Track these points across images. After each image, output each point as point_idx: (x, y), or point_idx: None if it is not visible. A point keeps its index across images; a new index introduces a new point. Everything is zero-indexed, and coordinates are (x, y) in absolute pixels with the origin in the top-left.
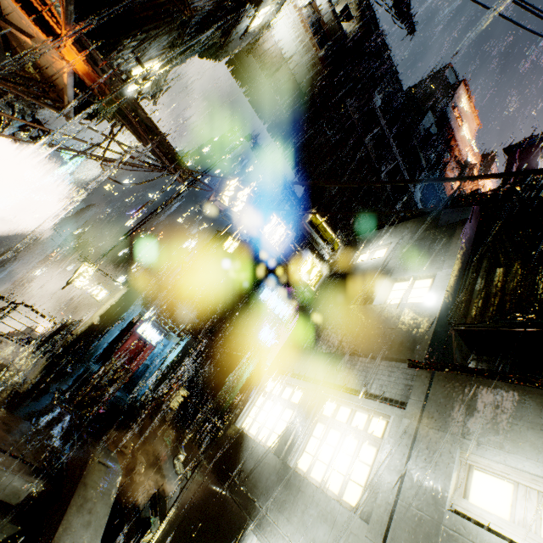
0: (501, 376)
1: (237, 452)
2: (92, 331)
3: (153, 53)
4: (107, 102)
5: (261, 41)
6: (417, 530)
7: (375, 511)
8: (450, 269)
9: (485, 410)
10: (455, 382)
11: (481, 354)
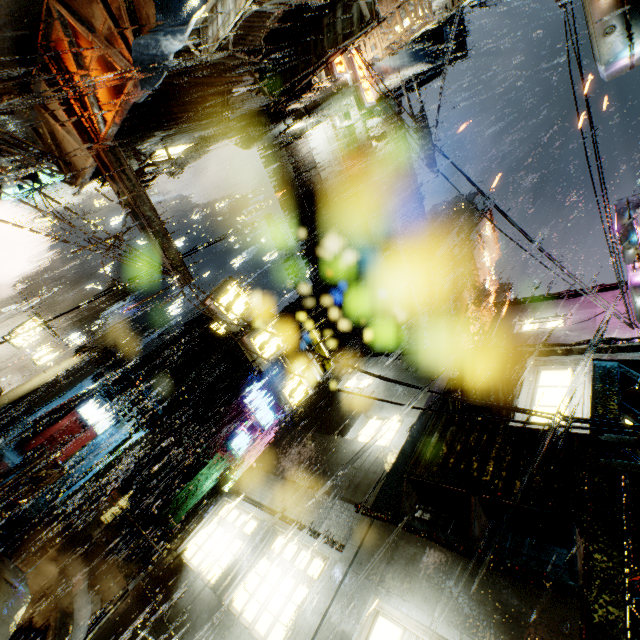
0: (416, 531)
1: (173, 584)
2: (20, 405)
3: (182, 142)
4: (124, 202)
5: (297, 142)
6: None
7: None
8: (415, 418)
9: (401, 560)
10: (387, 531)
11: (427, 504)
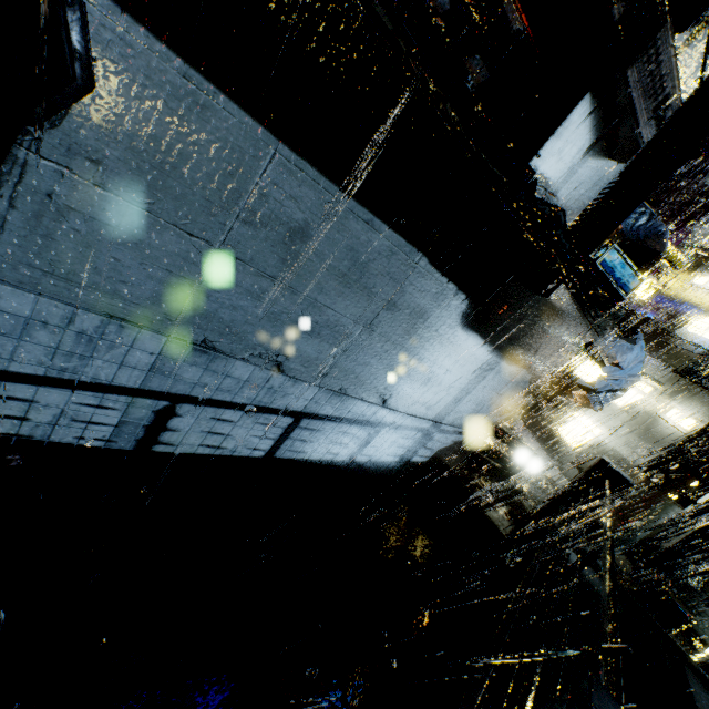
0: (700, 386)
1: (574, 384)
2: None
3: None
4: None
5: None
6: (643, 418)
7: (631, 412)
8: None
9: (690, 394)
10: (687, 383)
11: None
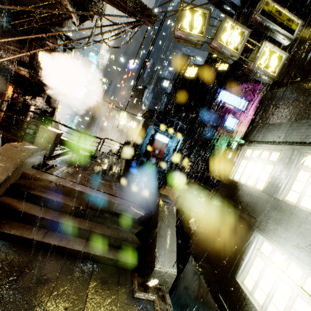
0: None
1: (235, 192)
2: (137, 143)
3: None
4: None
5: None
6: None
7: None
8: None
9: None
10: None
11: None
